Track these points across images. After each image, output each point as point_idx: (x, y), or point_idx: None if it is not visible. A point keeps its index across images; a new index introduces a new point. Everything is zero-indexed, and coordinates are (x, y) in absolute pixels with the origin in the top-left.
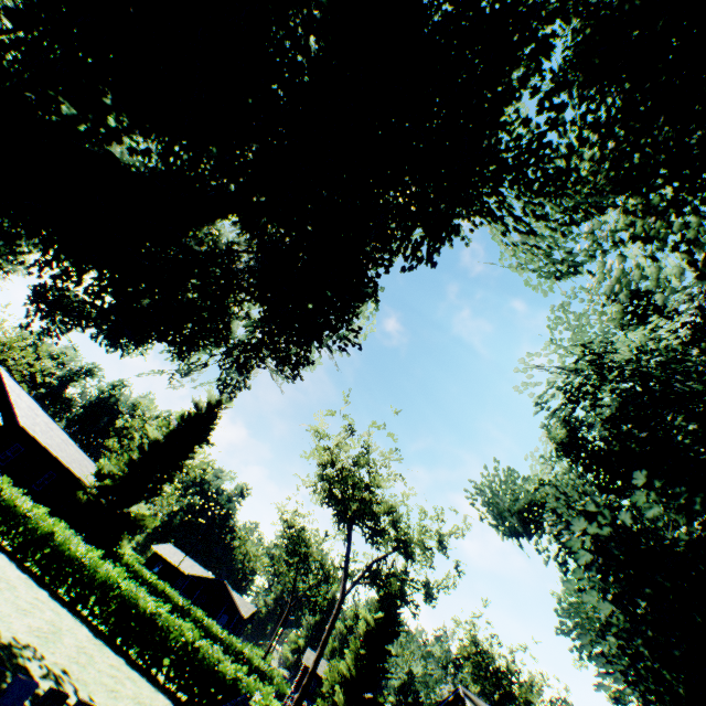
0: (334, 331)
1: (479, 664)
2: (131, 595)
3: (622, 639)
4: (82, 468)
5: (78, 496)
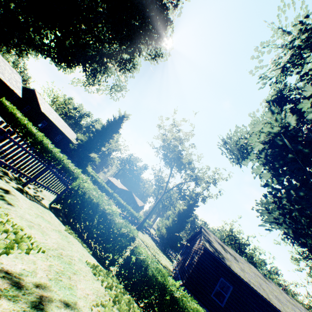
0: (149, 47)
1: (232, 239)
2: (67, 163)
3: (273, 194)
4: (72, 137)
5: (70, 146)
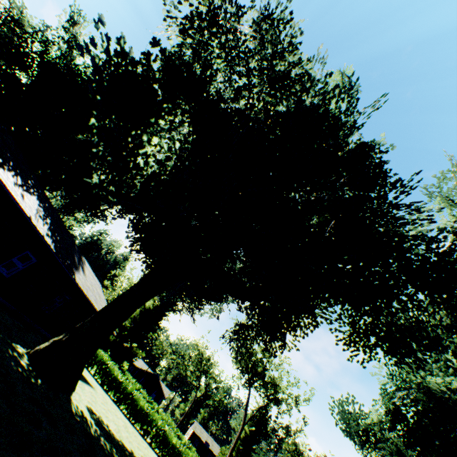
0: None
1: (295, 456)
2: (169, 434)
3: None
4: None
5: (110, 338)
